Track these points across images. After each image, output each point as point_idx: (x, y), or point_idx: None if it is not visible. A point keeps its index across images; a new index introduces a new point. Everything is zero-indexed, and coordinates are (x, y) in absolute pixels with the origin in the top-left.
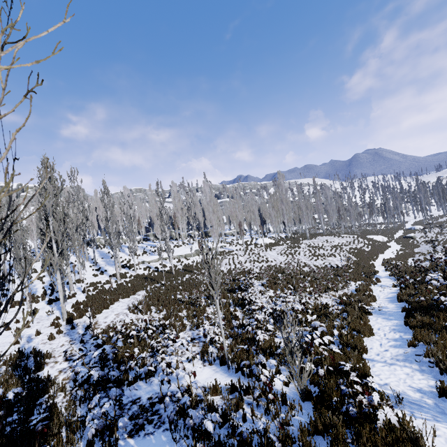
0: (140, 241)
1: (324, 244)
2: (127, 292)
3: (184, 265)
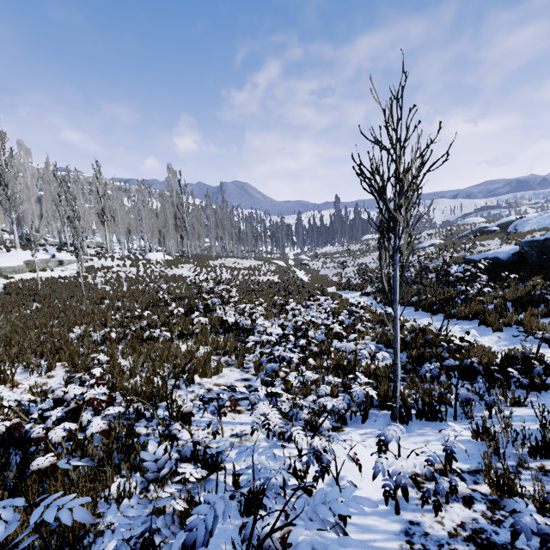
0: None
1: (235, 265)
2: None
3: (6, 286)
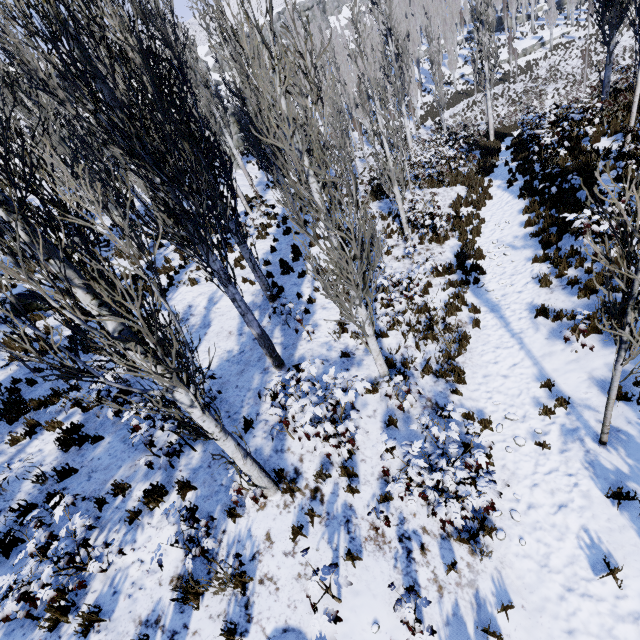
0: (462, 43)
1: None
2: (449, 107)
3: (503, 73)
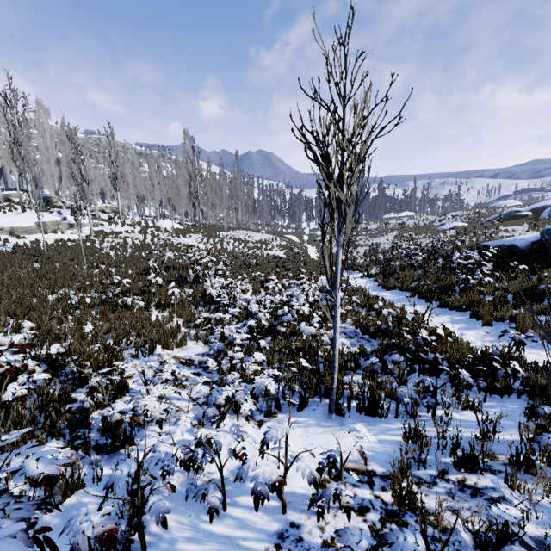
0: None
1: (246, 238)
2: None
3: (15, 246)
